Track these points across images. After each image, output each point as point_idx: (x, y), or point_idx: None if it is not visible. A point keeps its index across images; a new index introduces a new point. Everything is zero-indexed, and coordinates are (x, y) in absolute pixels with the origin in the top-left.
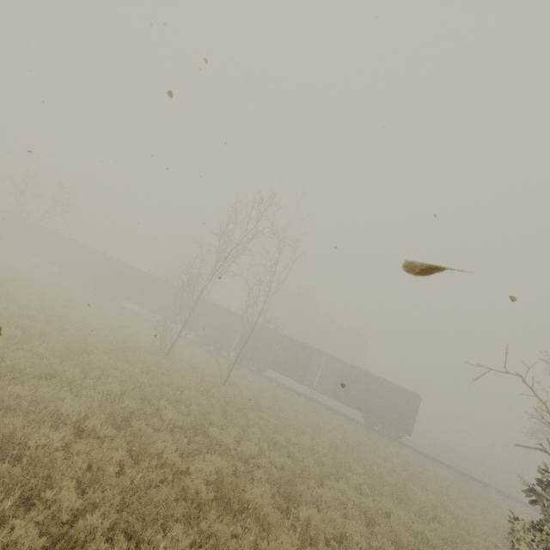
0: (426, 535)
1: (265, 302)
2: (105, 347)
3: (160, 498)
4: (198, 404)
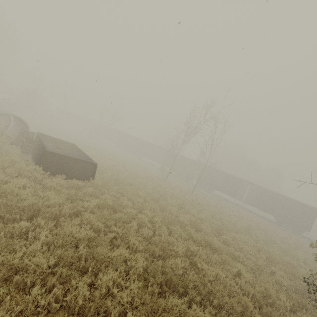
0: (291, 263)
1: (209, 155)
2: (142, 176)
3: (172, 218)
4: (180, 199)
